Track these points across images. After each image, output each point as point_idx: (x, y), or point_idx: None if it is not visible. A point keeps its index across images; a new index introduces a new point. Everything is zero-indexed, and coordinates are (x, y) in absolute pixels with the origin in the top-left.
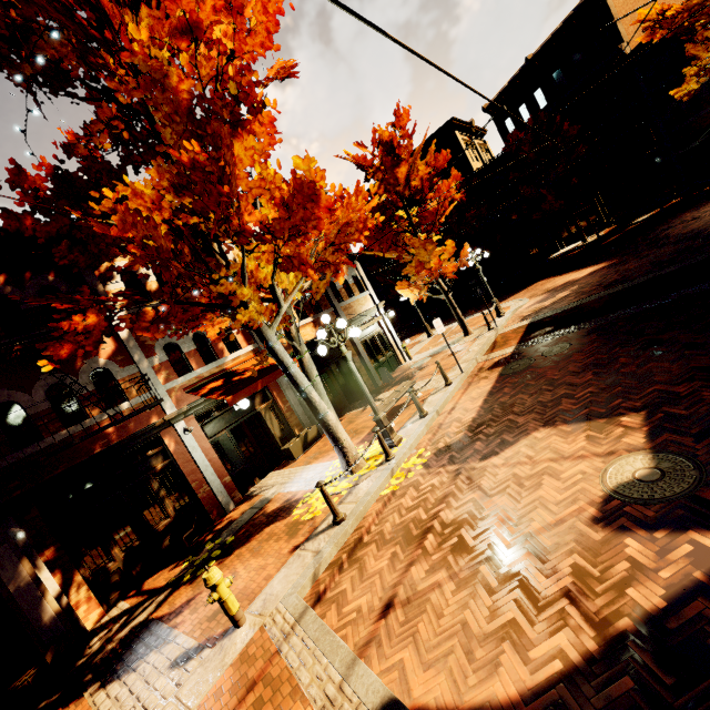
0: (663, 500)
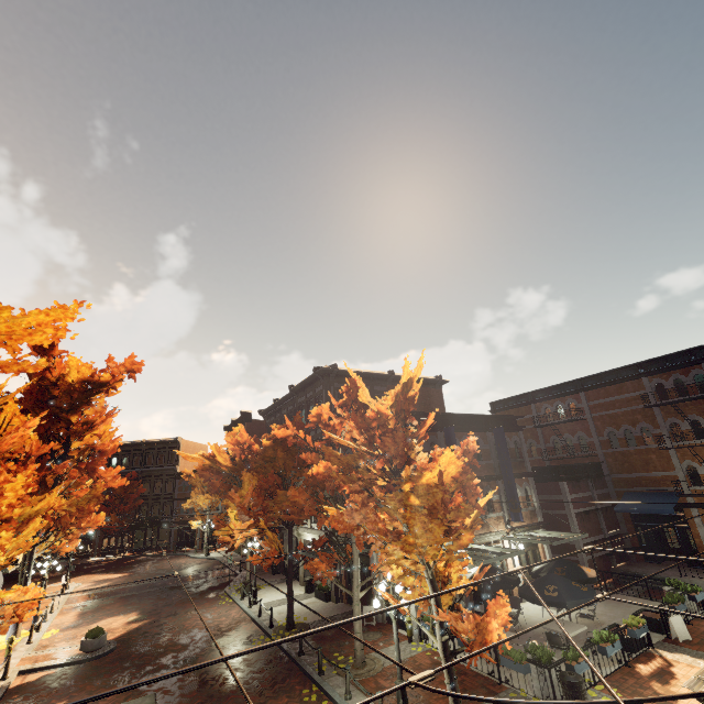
0: (140, 619)
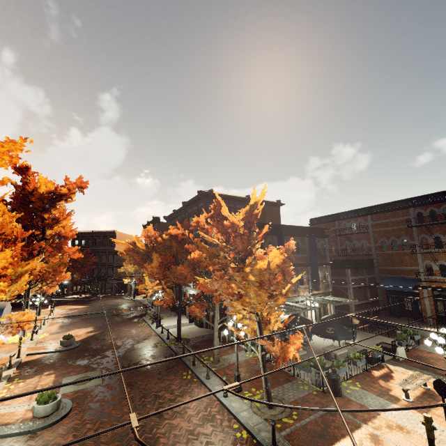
0: (94, 331)
